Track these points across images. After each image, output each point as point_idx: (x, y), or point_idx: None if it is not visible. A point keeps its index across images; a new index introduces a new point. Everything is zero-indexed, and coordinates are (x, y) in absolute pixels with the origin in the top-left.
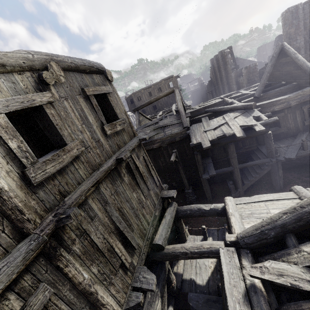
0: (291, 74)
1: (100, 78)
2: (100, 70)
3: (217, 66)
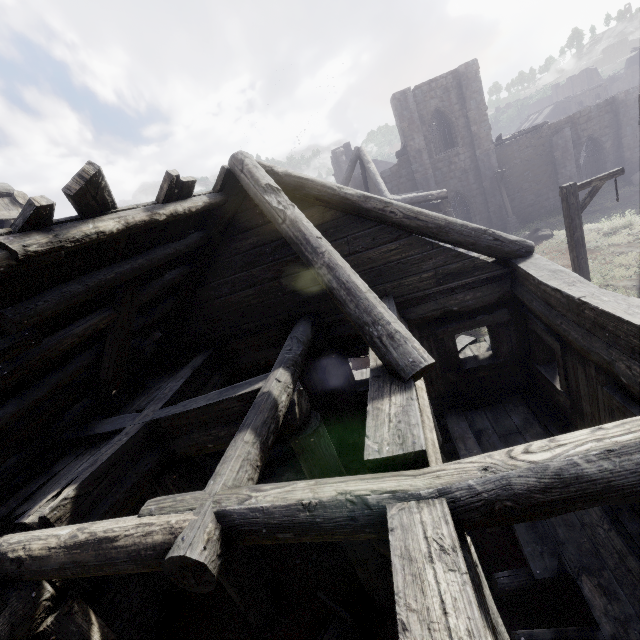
0: (375, 190)
1: (2, 202)
2: (2, 193)
3: (337, 173)
